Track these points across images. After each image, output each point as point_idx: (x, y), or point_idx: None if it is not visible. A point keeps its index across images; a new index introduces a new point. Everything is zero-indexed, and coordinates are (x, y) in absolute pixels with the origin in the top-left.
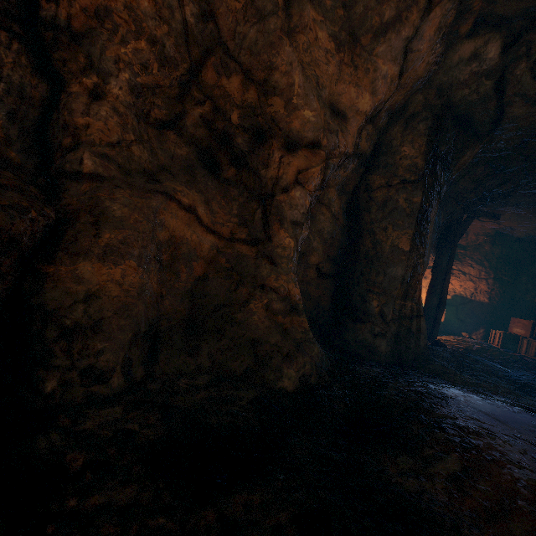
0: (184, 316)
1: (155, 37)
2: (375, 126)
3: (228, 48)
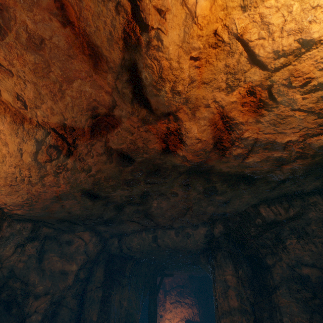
0: None
1: None
2: (86, 267)
3: (17, 276)
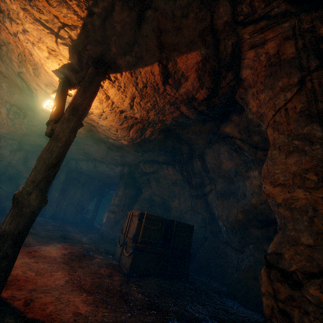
0: None
1: (0, 166)
2: None
3: (13, 166)
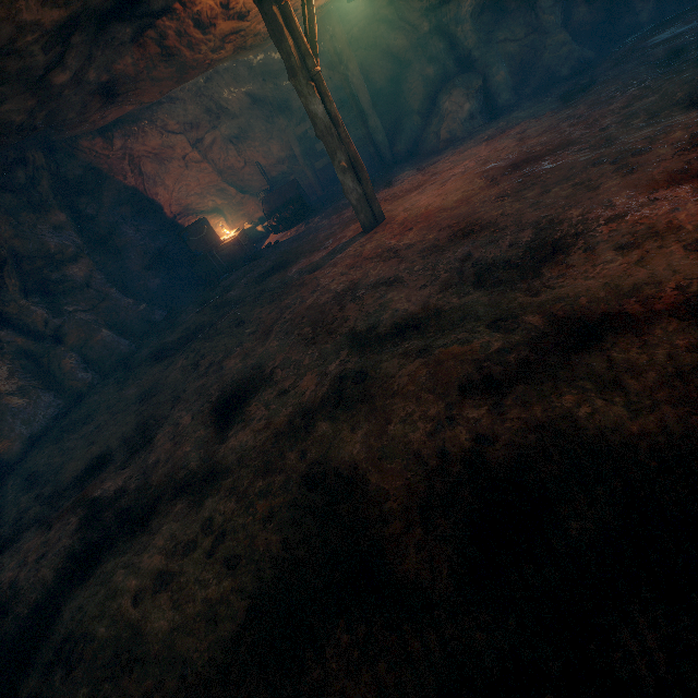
0: (520, 79)
1: None
2: None
3: None
